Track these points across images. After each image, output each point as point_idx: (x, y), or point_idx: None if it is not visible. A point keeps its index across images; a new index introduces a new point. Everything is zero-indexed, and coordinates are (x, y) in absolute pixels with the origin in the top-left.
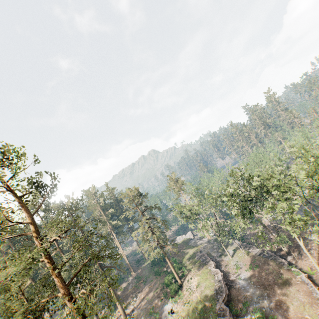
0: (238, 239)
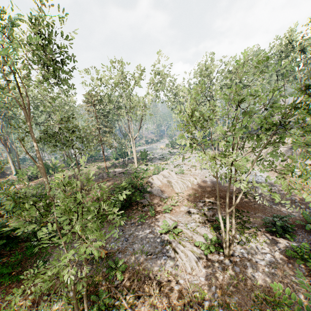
0: None
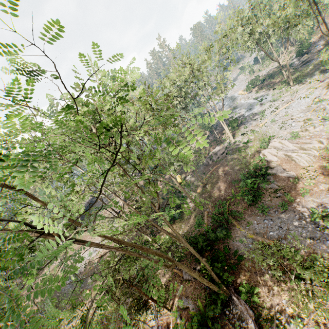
0: None
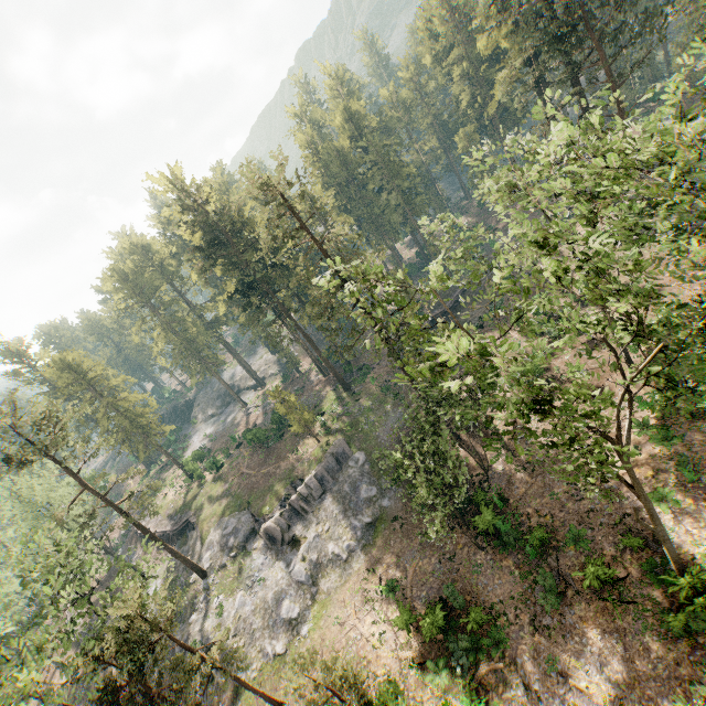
0: None
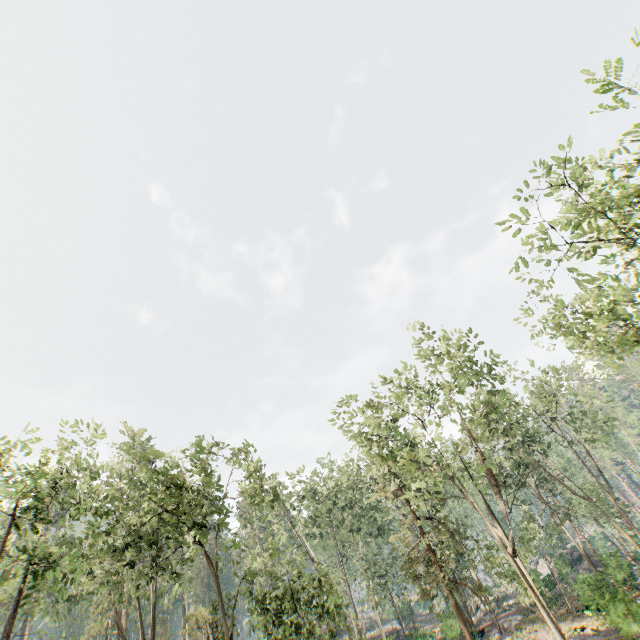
0: (395, 617)
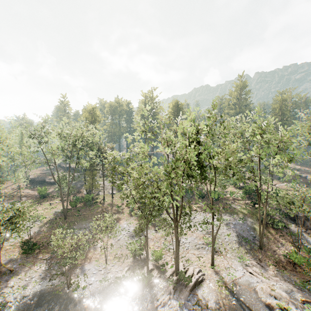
0: None
